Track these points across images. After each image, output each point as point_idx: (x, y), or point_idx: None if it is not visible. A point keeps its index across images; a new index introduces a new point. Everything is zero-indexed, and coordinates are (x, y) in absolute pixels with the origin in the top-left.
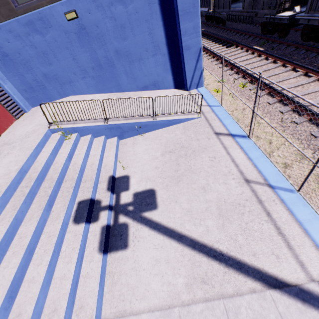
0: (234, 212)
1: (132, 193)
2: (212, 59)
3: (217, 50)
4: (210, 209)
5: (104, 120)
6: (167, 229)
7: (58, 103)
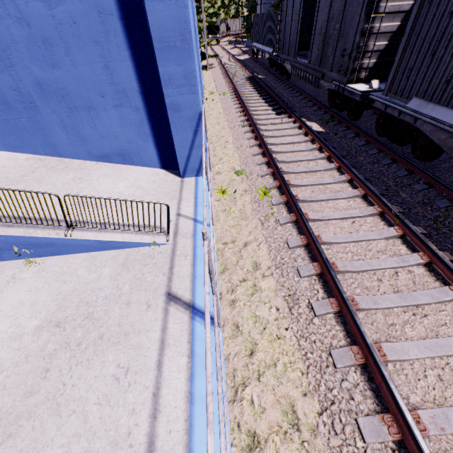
0: None
1: None
2: (248, 127)
3: (261, 114)
4: None
5: None
6: None
7: None
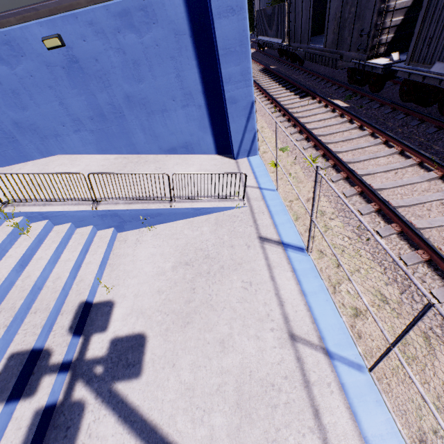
0: (261, 401)
1: (109, 338)
2: (278, 112)
3: (286, 100)
4: (224, 390)
5: (92, 203)
6: (146, 425)
7: (34, 166)
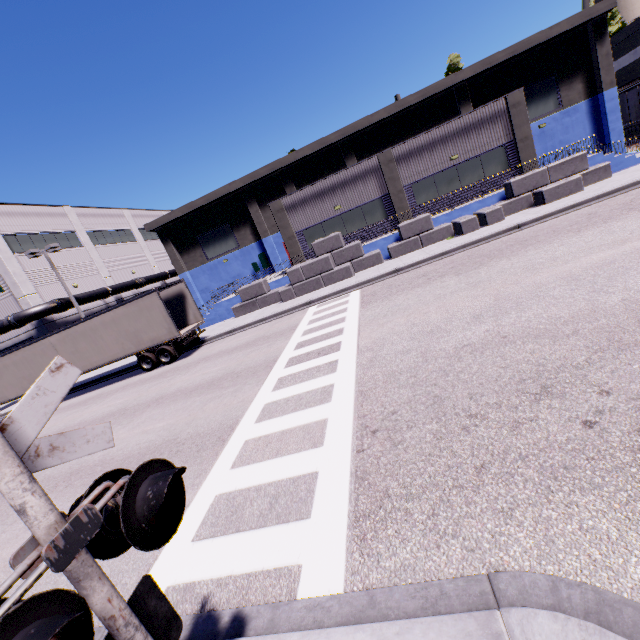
0: None
1: None
2: None
3: None
4: None
5: None
6: None
7: None
